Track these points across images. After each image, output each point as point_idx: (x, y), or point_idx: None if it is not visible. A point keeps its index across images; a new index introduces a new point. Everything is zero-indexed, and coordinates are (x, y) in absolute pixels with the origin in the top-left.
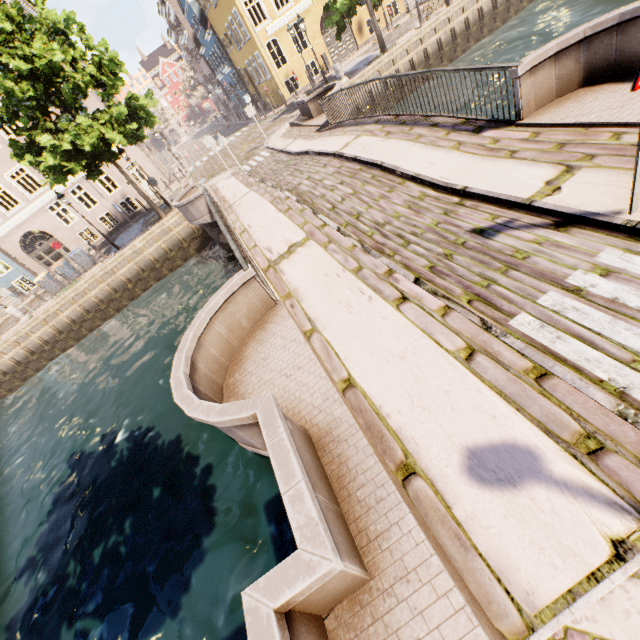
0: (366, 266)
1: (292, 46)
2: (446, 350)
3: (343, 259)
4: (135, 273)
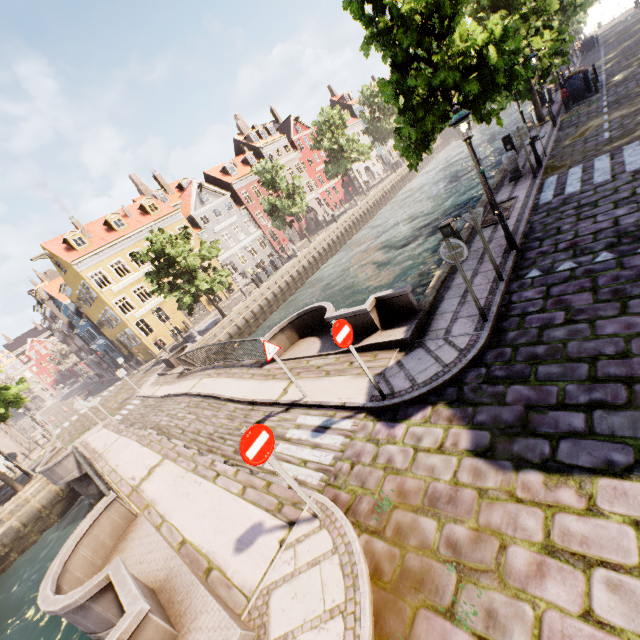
0: (200, 464)
1: (158, 320)
2: (234, 494)
3: (187, 464)
4: None
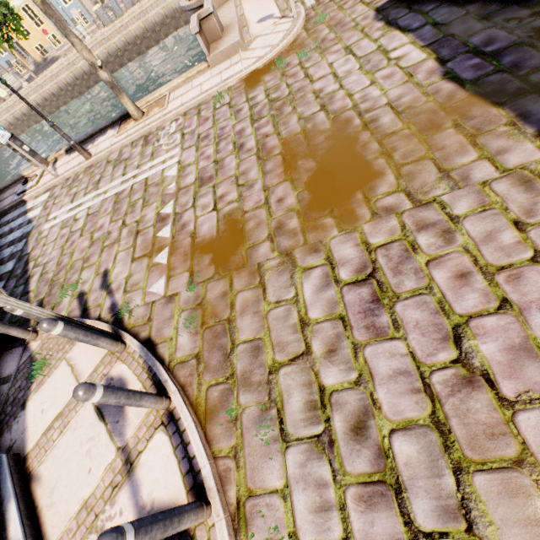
0: None
1: None
2: None
3: None
4: (161, 18)
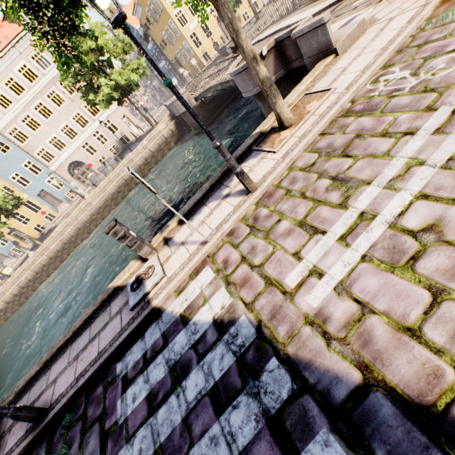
0: None
1: (203, 35)
2: None
3: None
4: (143, 161)
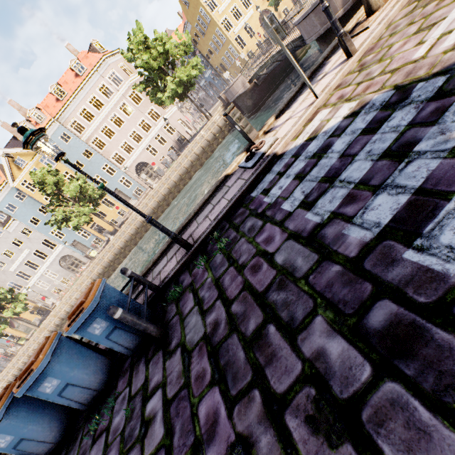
0: None
1: (247, 36)
2: None
3: None
4: (201, 150)
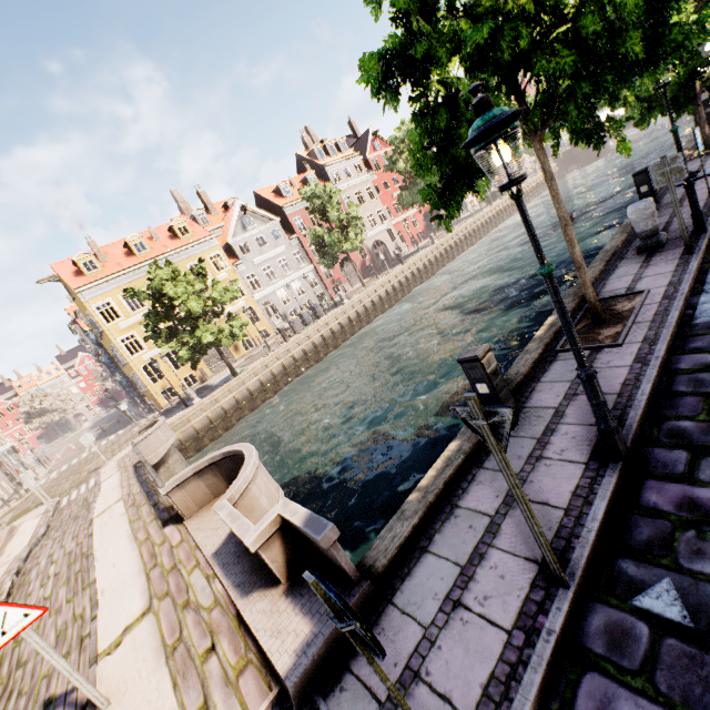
0: None
1: (170, 365)
2: None
3: None
4: None
